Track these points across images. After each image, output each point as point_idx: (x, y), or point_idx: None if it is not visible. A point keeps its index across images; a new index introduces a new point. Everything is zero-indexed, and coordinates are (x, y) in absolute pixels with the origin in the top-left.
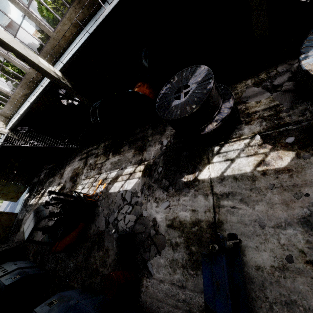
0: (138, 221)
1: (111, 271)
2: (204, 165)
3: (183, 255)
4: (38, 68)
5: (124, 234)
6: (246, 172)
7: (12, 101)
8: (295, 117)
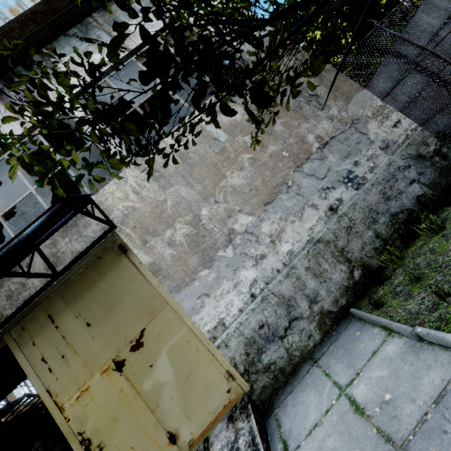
0: None
1: None
2: None
3: None
4: None
5: None
6: None
7: None
8: None
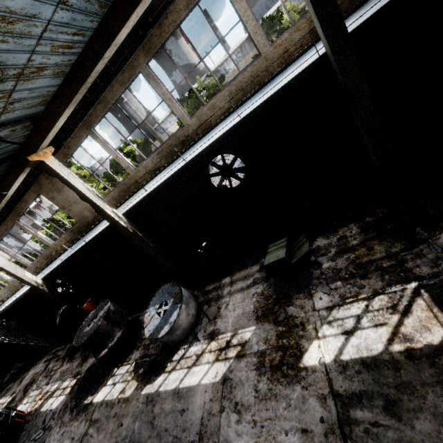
0: None
1: None
2: (102, 387)
3: None
4: (22, 279)
5: None
6: (114, 398)
7: (10, 287)
8: (153, 350)
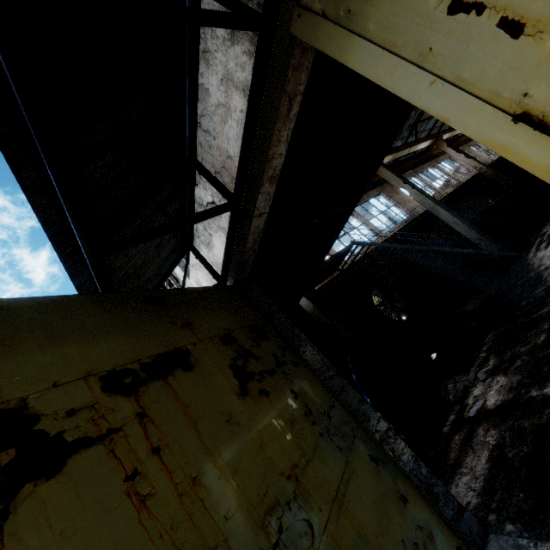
0: None
1: None
2: None
3: None
4: (422, 192)
5: None
6: None
7: None
8: None
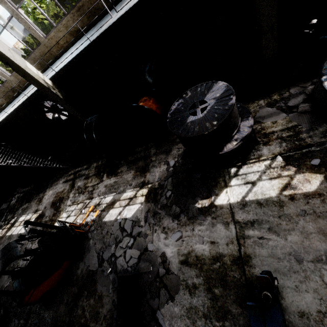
0: (142, 257)
1: (107, 326)
2: (221, 189)
3: (203, 300)
4: (24, 73)
5: (127, 276)
6: (271, 196)
7: None
8: (316, 138)
